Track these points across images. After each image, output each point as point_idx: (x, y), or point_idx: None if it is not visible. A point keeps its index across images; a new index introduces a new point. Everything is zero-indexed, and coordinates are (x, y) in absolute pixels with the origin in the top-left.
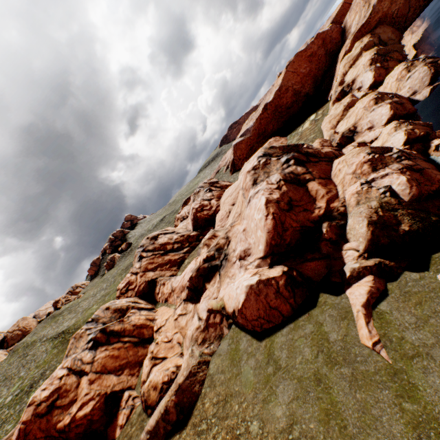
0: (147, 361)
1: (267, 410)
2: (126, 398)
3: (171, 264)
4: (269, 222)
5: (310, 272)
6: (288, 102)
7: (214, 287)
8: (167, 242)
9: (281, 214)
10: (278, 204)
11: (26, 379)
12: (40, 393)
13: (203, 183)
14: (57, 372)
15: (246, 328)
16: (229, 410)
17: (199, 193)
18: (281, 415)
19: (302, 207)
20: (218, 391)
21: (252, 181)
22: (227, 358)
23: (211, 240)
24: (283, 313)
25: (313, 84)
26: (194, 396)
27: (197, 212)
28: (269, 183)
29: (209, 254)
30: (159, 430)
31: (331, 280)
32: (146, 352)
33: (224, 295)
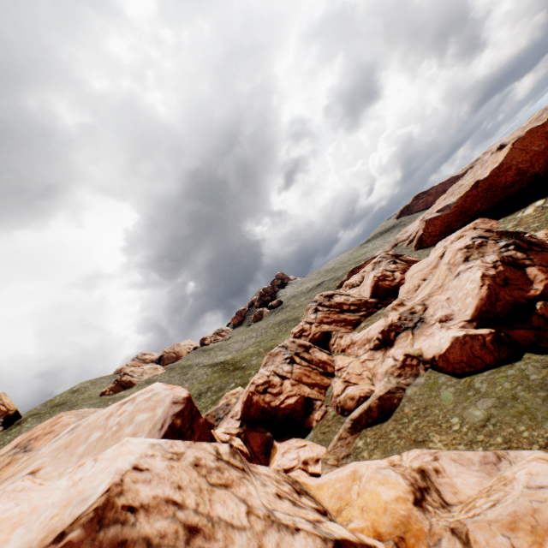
0: (339, 383)
1: (467, 412)
2: (319, 404)
3: (346, 323)
4: (483, 291)
5: (517, 337)
6: (507, 182)
7: (407, 342)
8: (343, 302)
9: (496, 287)
10: (494, 279)
11: (193, 389)
12: (257, 379)
13: (385, 254)
14: (264, 372)
15: (444, 371)
16: (429, 412)
17: (380, 263)
18: (479, 414)
19: (517, 287)
20: (417, 404)
21: (463, 258)
22: (425, 387)
23: (399, 306)
24: (485, 361)
25: (547, 163)
26: (392, 405)
27: (379, 280)
28: (484, 262)
29: (402, 315)
30: (361, 420)
31: (538, 345)
32: (329, 382)
33: (421, 346)
